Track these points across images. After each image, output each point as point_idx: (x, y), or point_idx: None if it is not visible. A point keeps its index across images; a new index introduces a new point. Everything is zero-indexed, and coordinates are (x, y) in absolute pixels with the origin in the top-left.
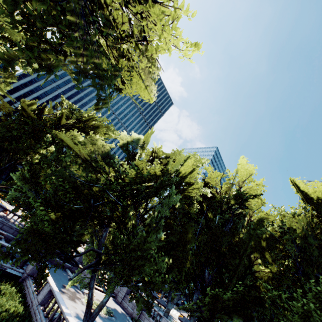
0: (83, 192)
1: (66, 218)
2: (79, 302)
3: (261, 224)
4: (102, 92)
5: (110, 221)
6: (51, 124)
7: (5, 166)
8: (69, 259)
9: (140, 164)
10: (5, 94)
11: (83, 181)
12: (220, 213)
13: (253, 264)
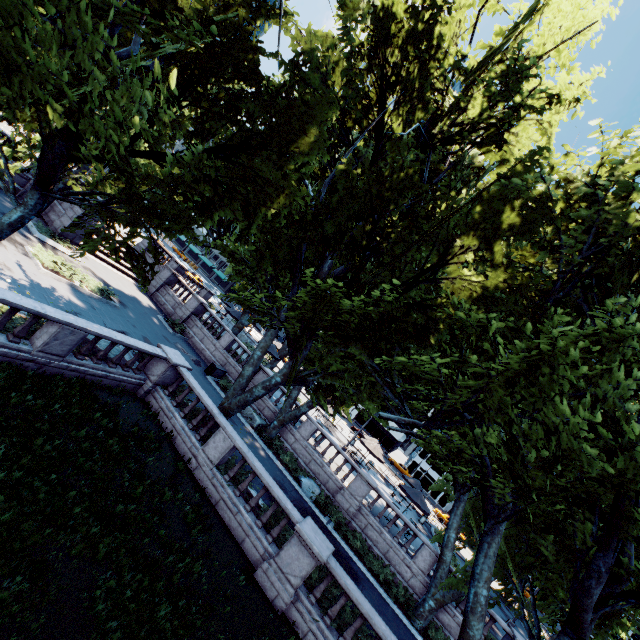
0: None
1: None
2: (15, 248)
3: (538, 160)
4: None
5: None
6: None
7: None
8: None
9: None
10: None
11: None
12: (420, 147)
13: (451, 260)
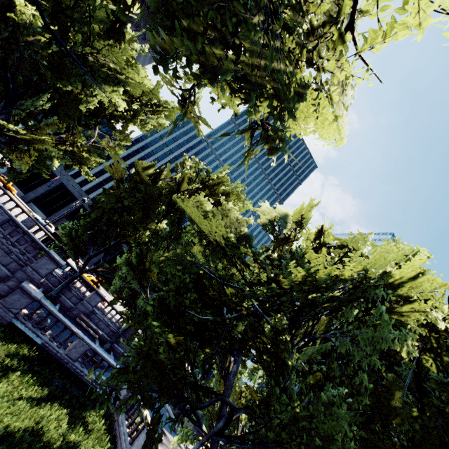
0: (209, 293)
1: (189, 337)
2: None
3: None
4: (276, 121)
5: (246, 348)
6: (167, 191)
7: (110, 245)
8: (189, 413)
9: (302, 254)
10: (118, 159)
11: (213, 276)
12: None
13: None
